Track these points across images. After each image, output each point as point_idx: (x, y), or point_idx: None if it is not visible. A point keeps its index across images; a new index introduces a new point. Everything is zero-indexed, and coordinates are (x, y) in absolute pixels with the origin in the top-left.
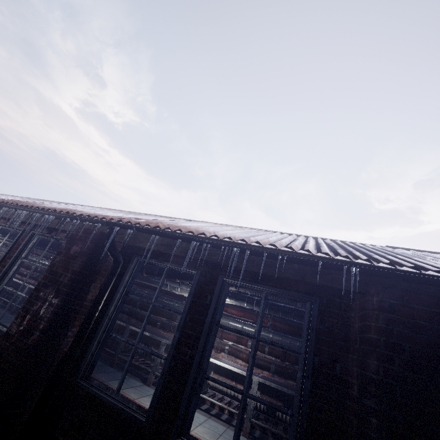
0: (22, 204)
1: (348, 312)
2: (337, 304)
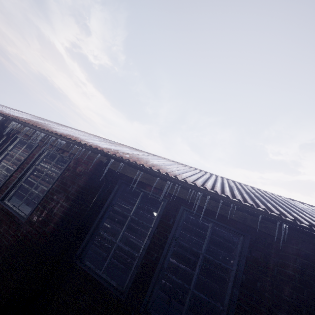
0: (40, 127)
1: (270, 249)
2: (262, 242)
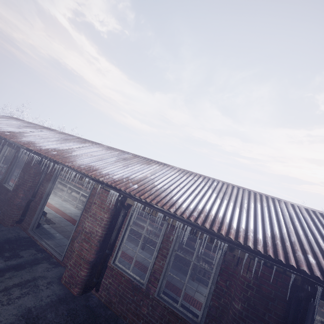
0: (176, 213)
1: None
2: None
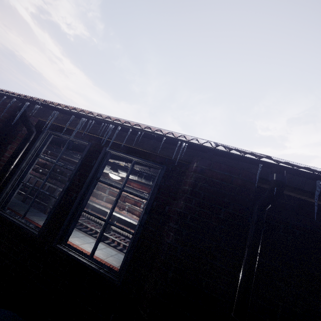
0: None
1: (183, 176)
2: (177, 171)
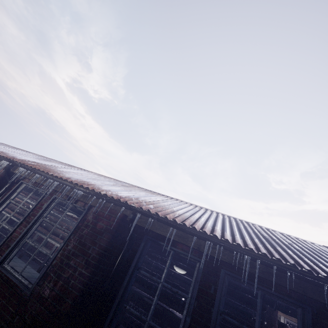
0: (52, 174)
1: None
2: (326, 315)
